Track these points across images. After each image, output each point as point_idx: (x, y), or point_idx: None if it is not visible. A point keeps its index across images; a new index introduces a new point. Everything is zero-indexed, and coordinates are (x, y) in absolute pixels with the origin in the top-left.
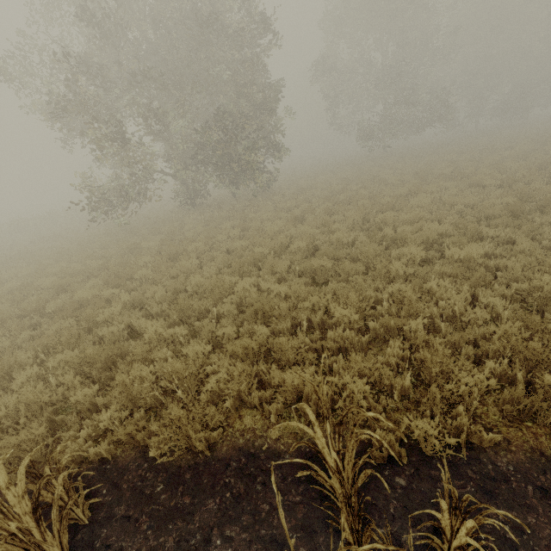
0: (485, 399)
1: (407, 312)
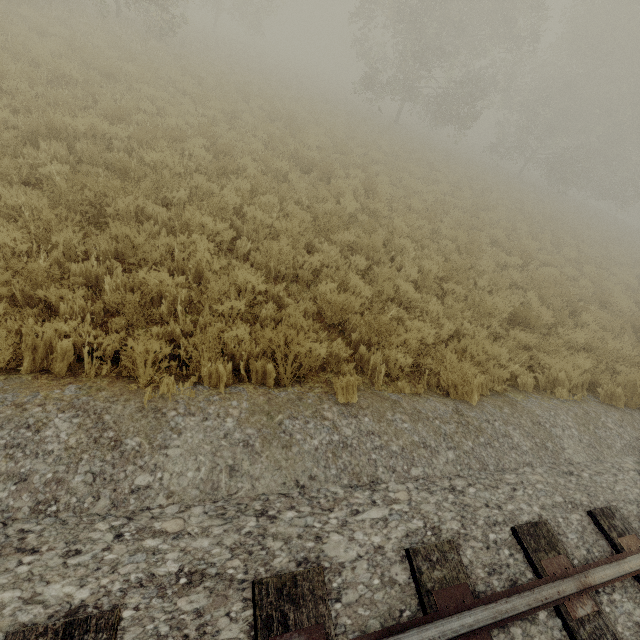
0: None
1: None
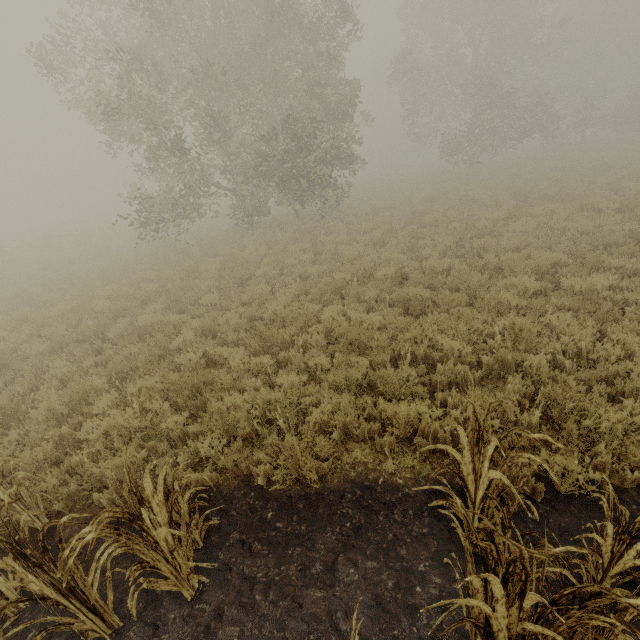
0: (622, 441)
1: (524, 347)
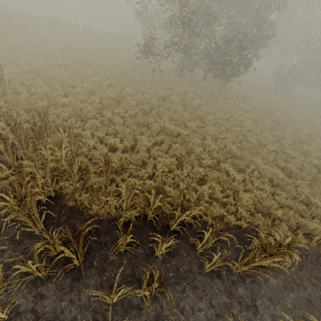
0: None
1: None
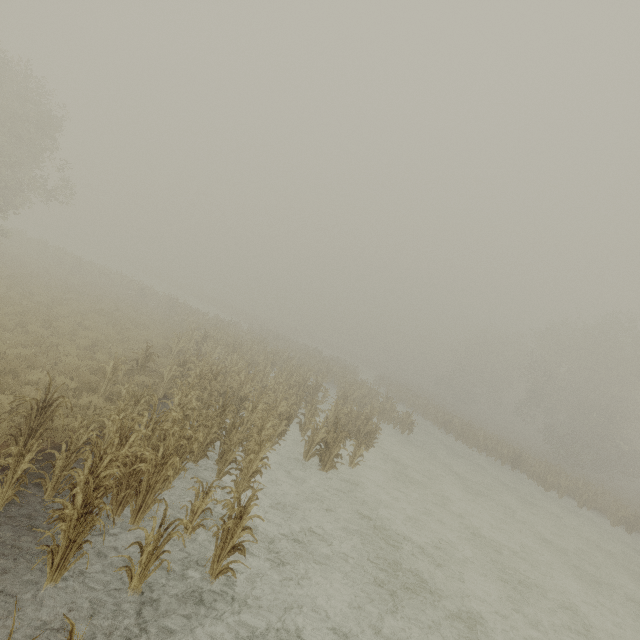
0: None
1: None
